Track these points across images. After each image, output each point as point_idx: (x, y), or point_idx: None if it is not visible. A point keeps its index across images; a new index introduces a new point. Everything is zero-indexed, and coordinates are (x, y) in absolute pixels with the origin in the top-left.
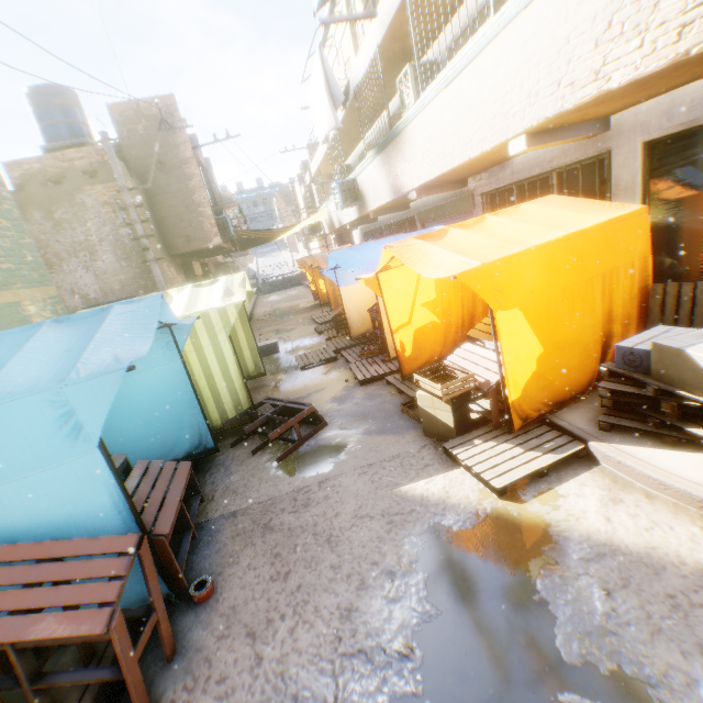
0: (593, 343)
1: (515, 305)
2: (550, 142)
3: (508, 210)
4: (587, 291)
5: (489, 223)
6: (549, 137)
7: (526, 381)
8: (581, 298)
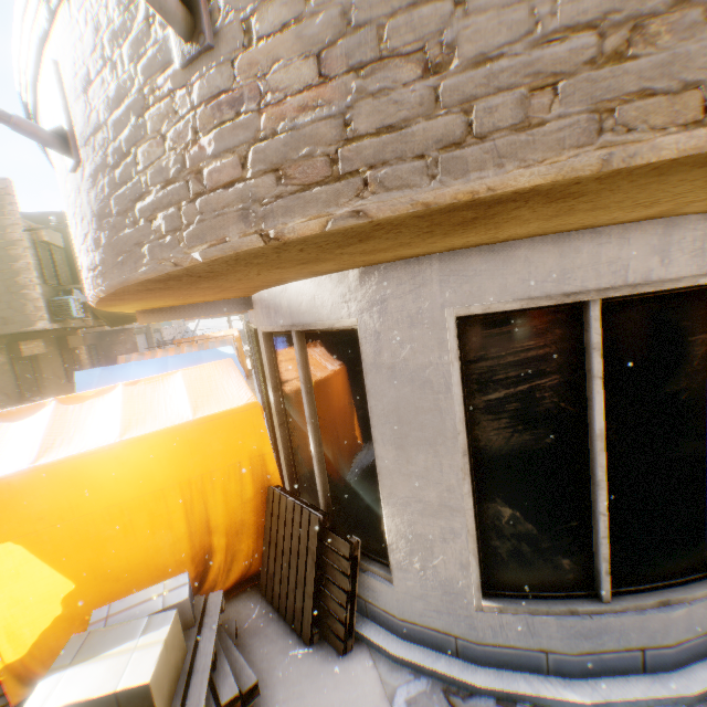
0: (178, 563)
1: (8, 539)
2: (174, 318)
3: (155, 377)
4: (158, 504)
5: (110, 397)
6: (172, 314)
7: (45, 629)
8: (148, 513)
